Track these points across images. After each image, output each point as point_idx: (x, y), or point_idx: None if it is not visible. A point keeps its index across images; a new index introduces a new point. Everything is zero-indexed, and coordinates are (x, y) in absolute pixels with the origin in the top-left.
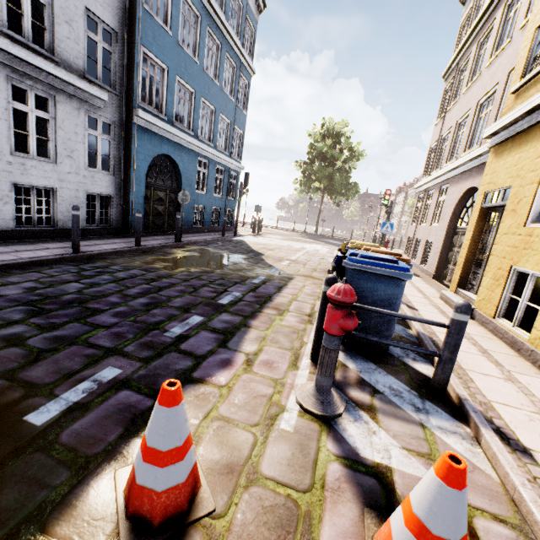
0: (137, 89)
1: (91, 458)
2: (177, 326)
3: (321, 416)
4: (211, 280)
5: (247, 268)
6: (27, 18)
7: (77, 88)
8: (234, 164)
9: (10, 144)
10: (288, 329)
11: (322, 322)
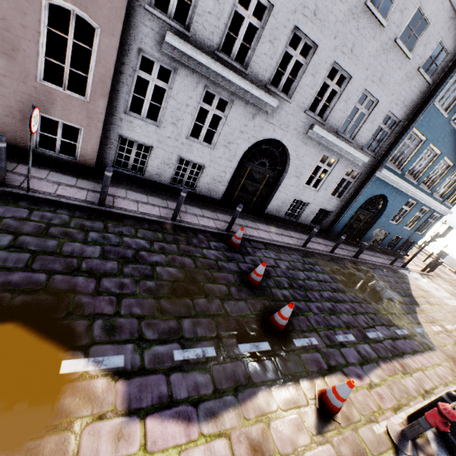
0: (391, 155)
1: (309, 371)
2: (341, 335)
3: (395, 443)
4: (367, 311)
5: (397, 314)
6: (351, 123)
7: (353, 155)
8: (443, 208)
9: (305, 181)
10: (403, 387)
11: (428, 408)
